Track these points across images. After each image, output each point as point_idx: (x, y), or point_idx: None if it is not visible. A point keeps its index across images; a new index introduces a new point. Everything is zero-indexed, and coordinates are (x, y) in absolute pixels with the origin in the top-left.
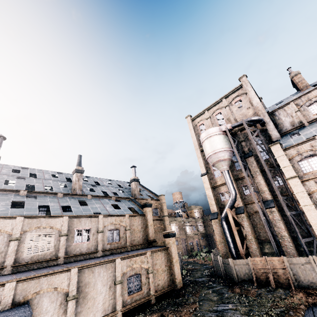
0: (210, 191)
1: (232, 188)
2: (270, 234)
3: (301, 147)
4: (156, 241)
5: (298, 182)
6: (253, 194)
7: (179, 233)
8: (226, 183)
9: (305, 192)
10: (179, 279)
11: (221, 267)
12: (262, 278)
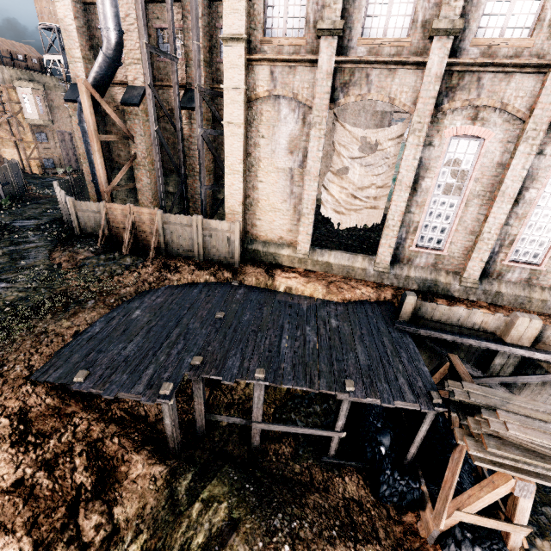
0: (70, 11)
1: (109, 20)
2: (158, 166)
3: None
4: None
5: (242, 58)
6: (146, 59)
7: (48, 116)
8: None
9: (243, 93)
10: None
11: (62, 209)
12: (120, 236)
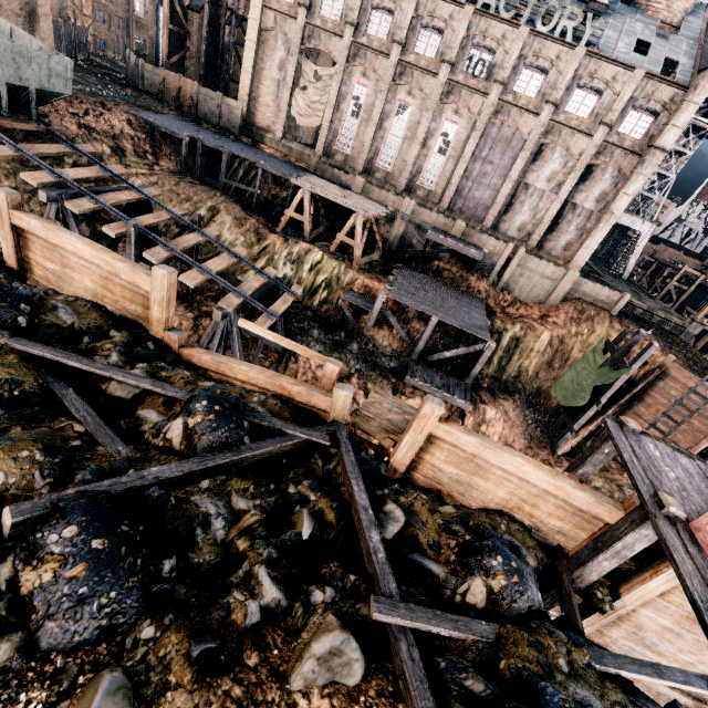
0: None
1: None
2: (203, 56)
3: None
4: None
5: (260, 4)
6: None
7: None
8: None
9: (258, 24)
10: (48, 44)
11: (131, 69)
12: (169, 96)
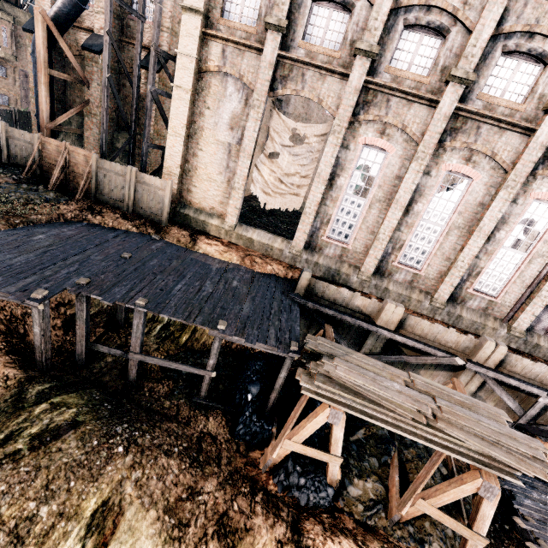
0: None
1: None
2: (105, 113)
3: None
4: None
5: (197, 29)
6: (108, 6)
7: (12, 51)
8: None
9: (194, 61)
10: None
11: None
12: (51, 173)
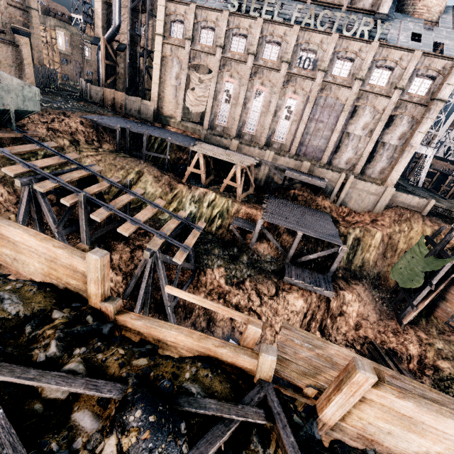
0: (100, 7)
1: (117, 17)
2: (127, 77)
3: (179, 7)
4: (5, 34)
5: (161, 41)
6: (128, 35)
7: (70, 50)
8: (113, 5)
9: (161, 54)
10: (31, 81)
11: (83, 90)
12: (107, 103)
